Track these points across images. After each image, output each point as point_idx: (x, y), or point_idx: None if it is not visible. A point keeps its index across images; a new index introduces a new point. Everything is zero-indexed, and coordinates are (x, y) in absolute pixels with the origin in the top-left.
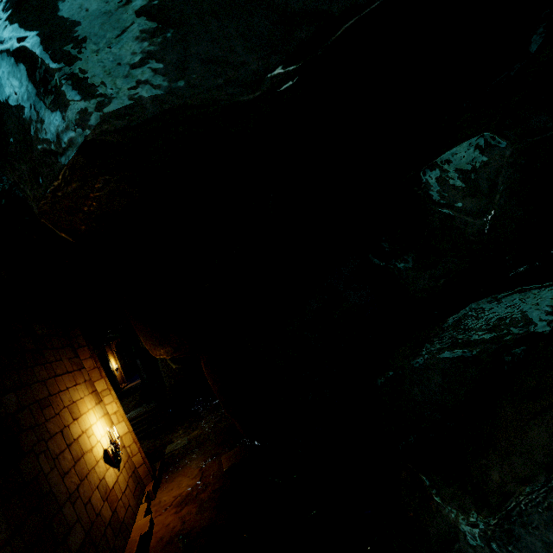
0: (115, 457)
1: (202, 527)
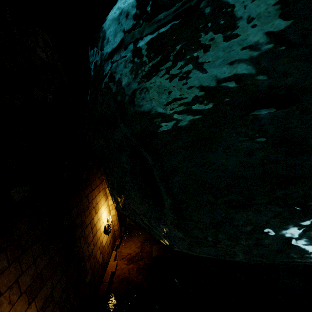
0: (108, 229)
1: (137, 283)
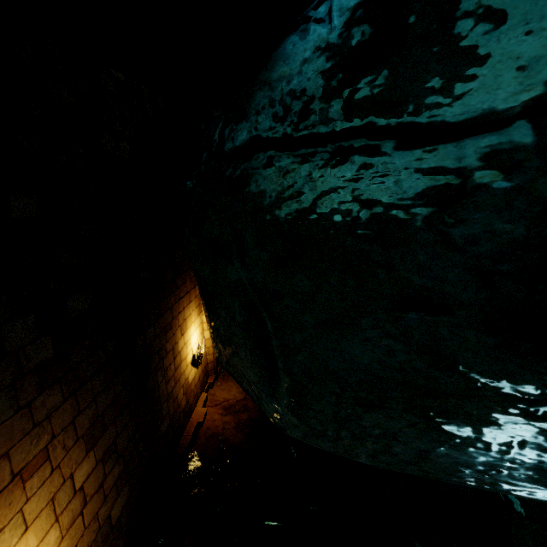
0: (198, 360)
1: (234, 444)
